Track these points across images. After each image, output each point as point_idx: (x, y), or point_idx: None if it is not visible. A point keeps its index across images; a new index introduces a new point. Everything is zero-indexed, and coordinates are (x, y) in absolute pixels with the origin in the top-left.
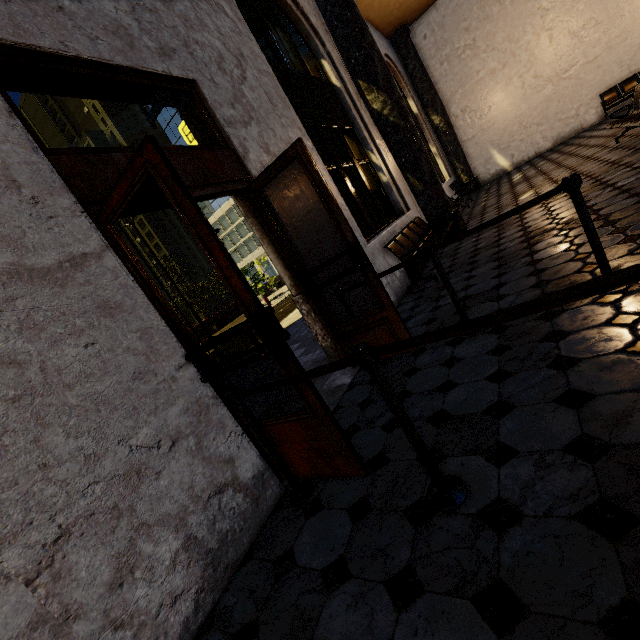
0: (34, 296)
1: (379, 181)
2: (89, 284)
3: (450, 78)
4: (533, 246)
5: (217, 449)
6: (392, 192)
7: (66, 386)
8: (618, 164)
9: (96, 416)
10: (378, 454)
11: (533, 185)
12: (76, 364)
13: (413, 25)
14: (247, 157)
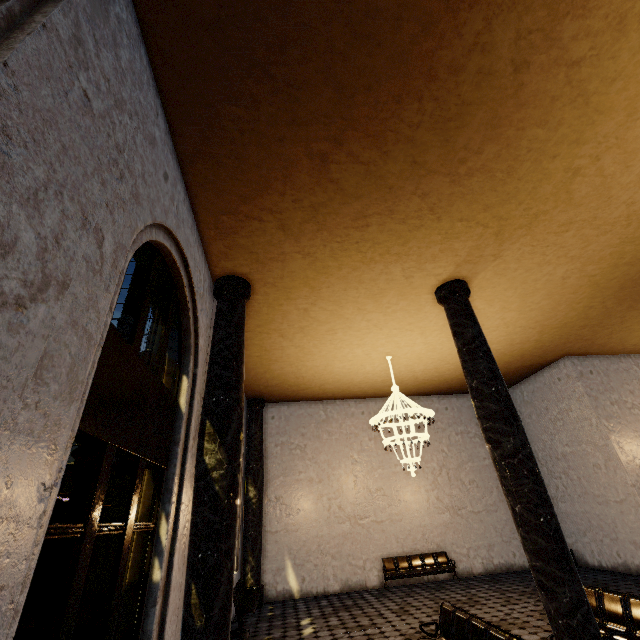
0: None
1: (147, 573)
2: None
3: (278, 461)
4: None
5: None
6: (153, 608)
7: None
8: None
9: None
10: None
11: None
12: None
13: (269, 403)
14: None
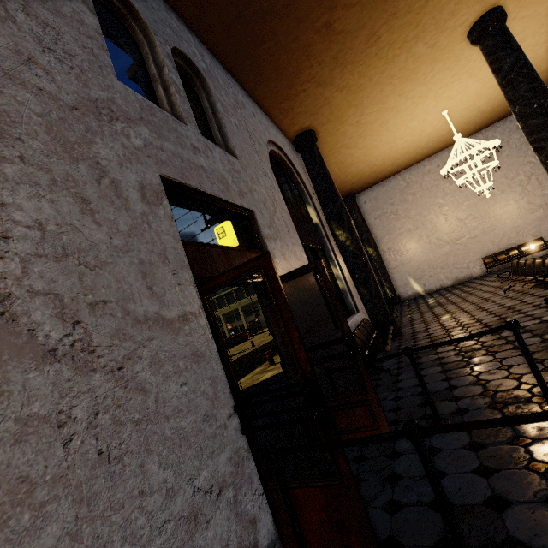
0: (162, 339)
1: (338, 286)
2: (190, 335)
3: (380, 228)
4: (468, 359)
5: (246, 506)
6: (347, 296)
7: (166, 417)
8: (513, 309)
9: (178, 450)
10: (388, 537)
11: (448, 310)
12: (174, 399)
13: (358, 194)
14: (274, 260)
